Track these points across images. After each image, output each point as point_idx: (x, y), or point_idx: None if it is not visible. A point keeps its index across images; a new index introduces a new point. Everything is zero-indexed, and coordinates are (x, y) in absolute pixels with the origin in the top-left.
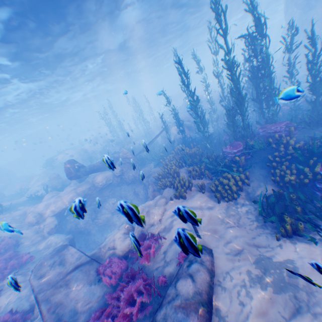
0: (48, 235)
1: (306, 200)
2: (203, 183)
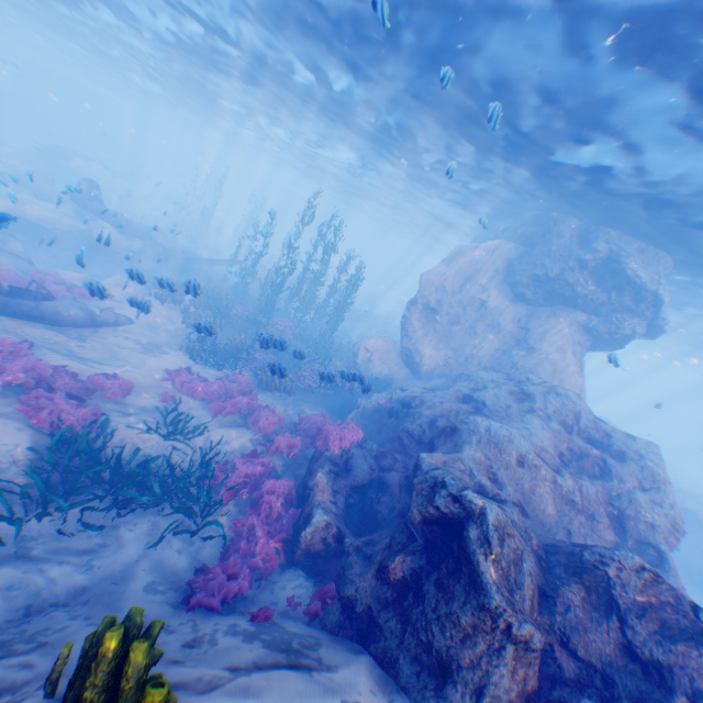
0: None
1: (226, 354)
2: (189, 307)
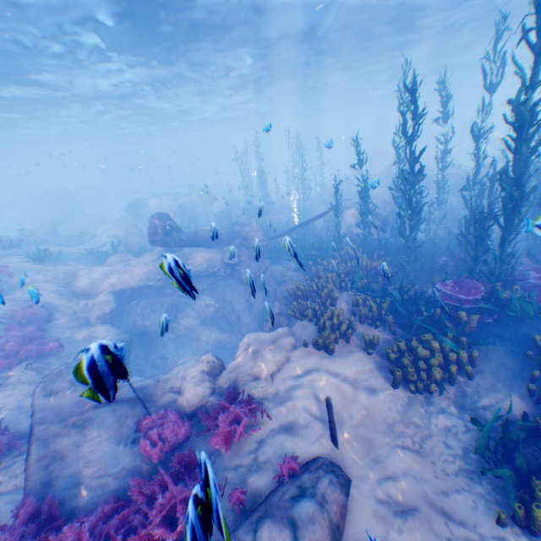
0: (95, 321)
1: None
2: (374, 338)
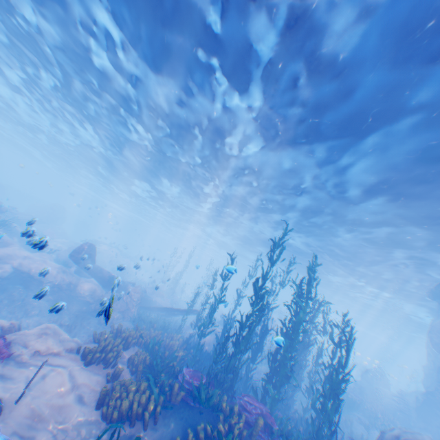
0: None
1: None
2: (119, 371)
